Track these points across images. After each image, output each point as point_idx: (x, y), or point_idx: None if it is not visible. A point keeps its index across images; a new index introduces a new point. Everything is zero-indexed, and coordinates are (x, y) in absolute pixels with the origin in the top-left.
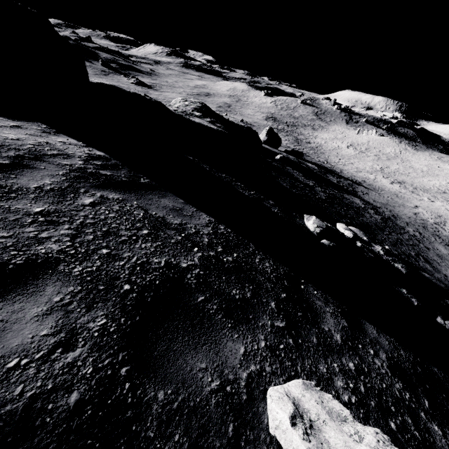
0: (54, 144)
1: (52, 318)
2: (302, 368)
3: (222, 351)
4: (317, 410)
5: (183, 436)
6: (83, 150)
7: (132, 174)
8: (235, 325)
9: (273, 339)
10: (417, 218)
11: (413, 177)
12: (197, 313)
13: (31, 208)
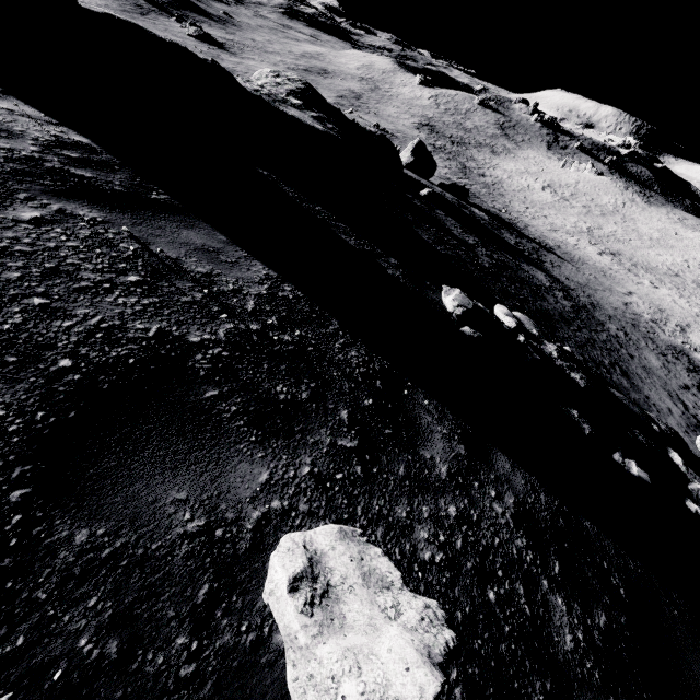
0: None
1: None
2: (365, 510)
3: (226, 476)
4: (347, 570)
5: (106, 600)
6: (47, 129)
7: (136, 182)
8: (263, 440)
9: (328, 465)
10: (626, 311)
11: (635, 246)
12: (196, 416)
13: None
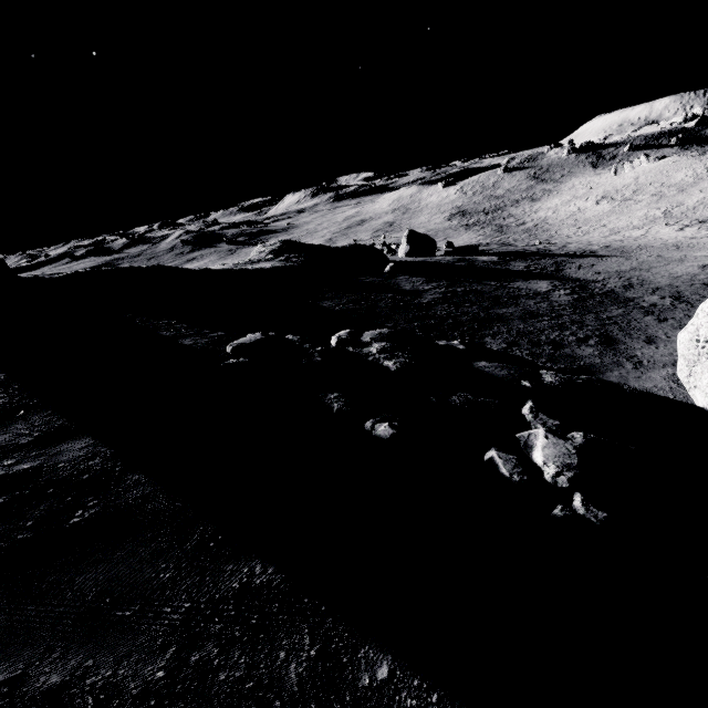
0: None
1: None
2: None
3: None
4: None
5: None
6: None
7: None
8: None
9: None
10: (701, 272)
11: None
12: None
13: None
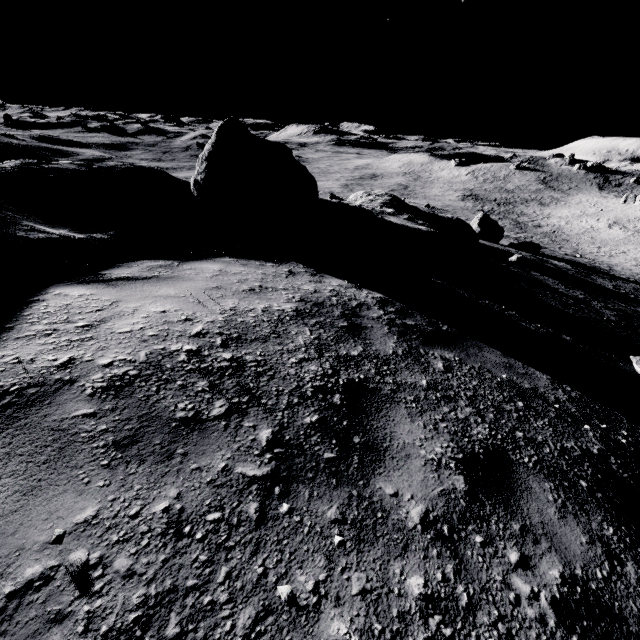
0: (341, 291)
1: (572, 522)
2: None
3: None
4: None
5: None
6: (365, 294)
7: (427, 320)
8: None
9: None
10: None
11: None
12: None
13: (418, 381)
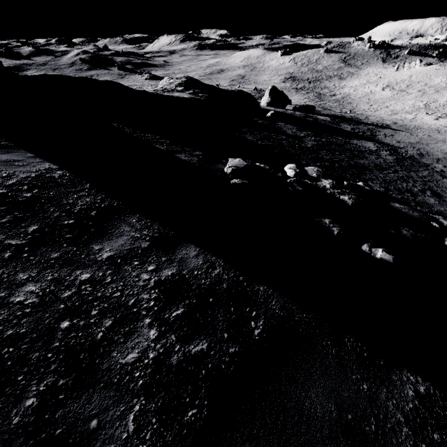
0: None
1: None
2: None
3: None
4: None
5: None
6: None
7: None
8: None
9: None
10: None
11: None
12: None
13: None
